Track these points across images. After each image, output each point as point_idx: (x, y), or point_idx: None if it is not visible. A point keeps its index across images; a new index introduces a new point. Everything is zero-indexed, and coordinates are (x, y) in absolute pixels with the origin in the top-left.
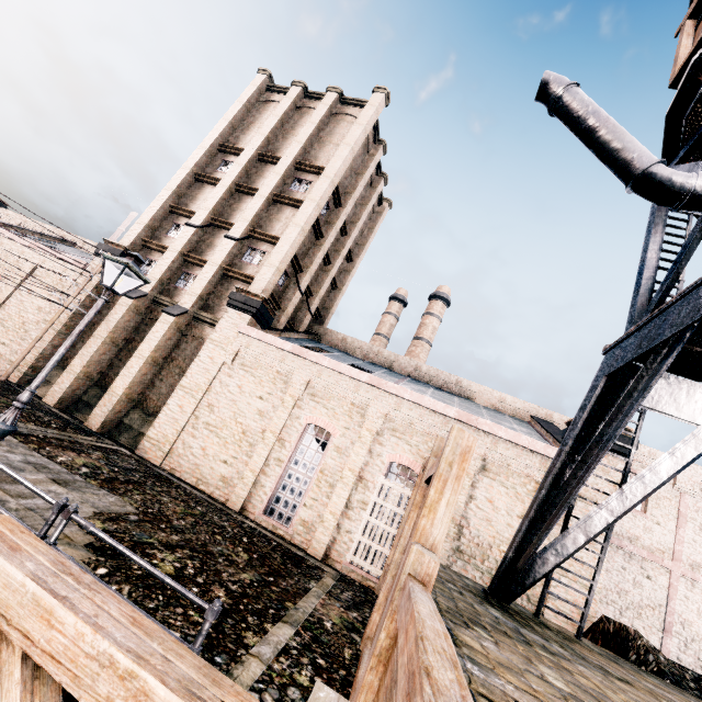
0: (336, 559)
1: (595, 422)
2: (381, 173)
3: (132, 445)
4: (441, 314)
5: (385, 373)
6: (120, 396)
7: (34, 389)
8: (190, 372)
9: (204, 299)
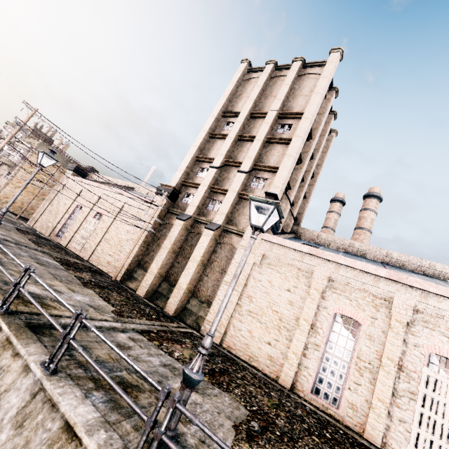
0: (395, 448)
1: None
2: (331, 112)
3: (195, 326)
4: (376, 208)
5: (368, 262)
6: (184, 290)
7: (213, 334)
8: (230, 271)
9: (228, 217)
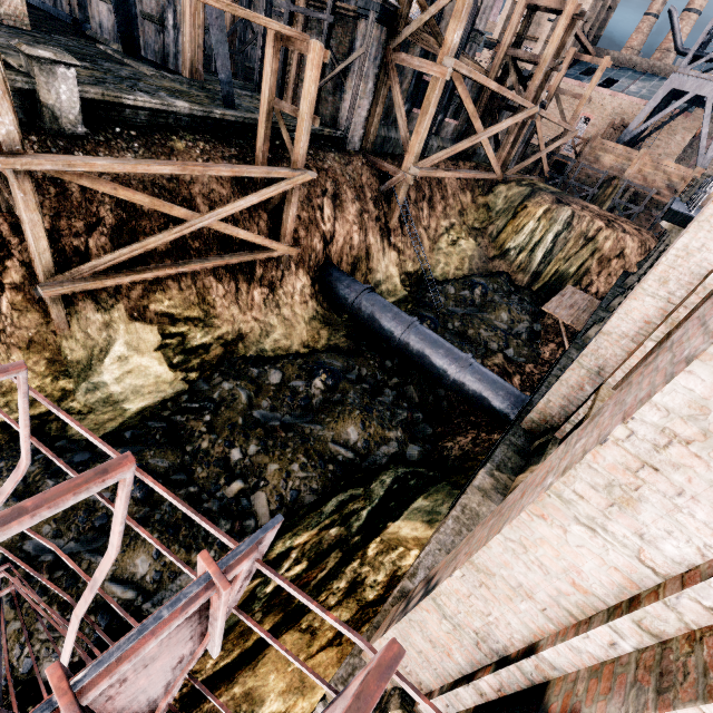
0: None
1: (662, 108)
2: None
3: None
4: None
5: (627, 78)
6: None
7: None
8: None
9: None
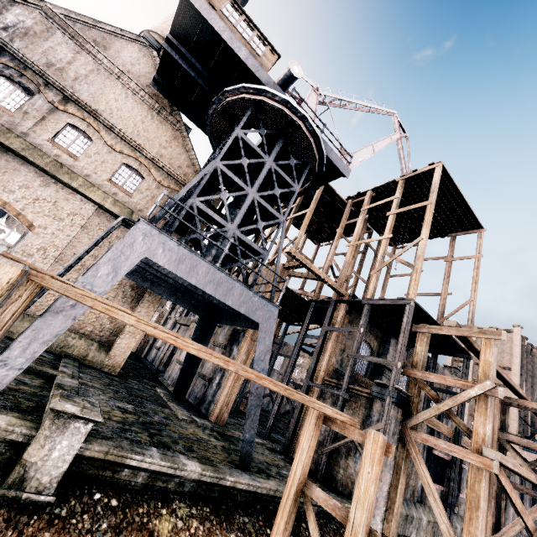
0: None
1: None
2: (527, 343)
3: None
4: None
5: None
6: None
7: None
8: None
9: None
